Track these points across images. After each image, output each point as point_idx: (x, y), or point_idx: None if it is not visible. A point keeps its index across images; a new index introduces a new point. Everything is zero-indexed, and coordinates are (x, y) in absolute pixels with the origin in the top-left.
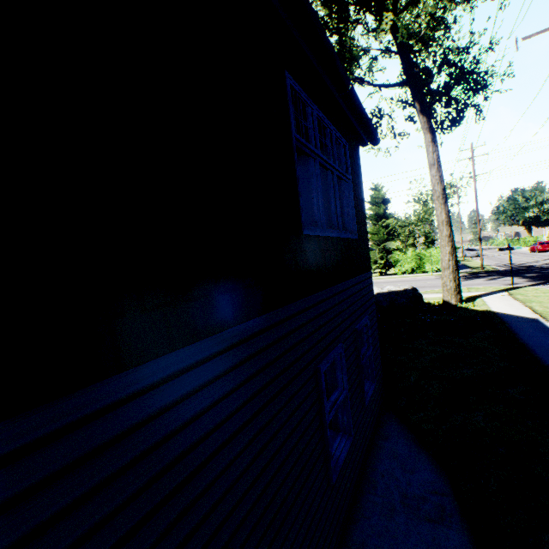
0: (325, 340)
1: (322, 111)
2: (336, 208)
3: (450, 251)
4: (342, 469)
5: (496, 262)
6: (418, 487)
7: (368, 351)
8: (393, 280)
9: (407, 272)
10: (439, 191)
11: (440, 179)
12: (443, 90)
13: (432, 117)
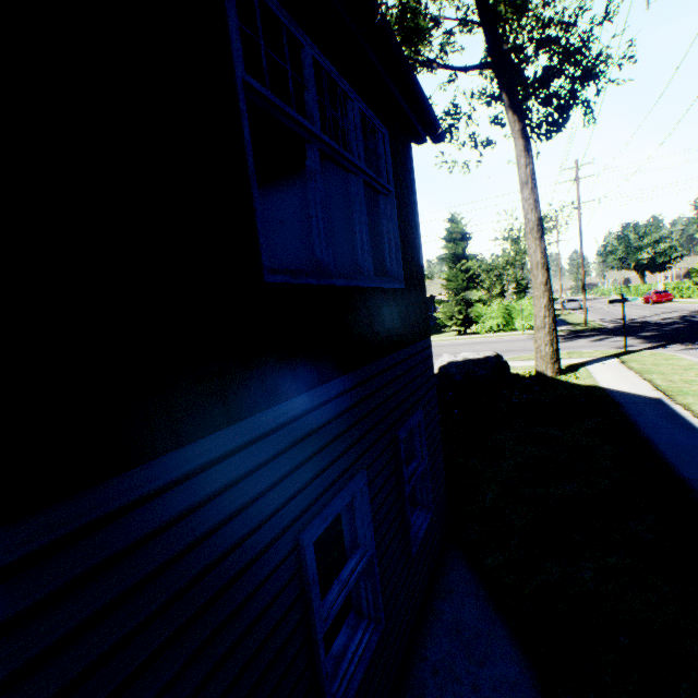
0: (323, 476)
1: (330, 57)
2: (362, 236)
3: (547, 305)
4: (360, 692)
5: (602, 317)
6: (489, 695)
7: (421, 464)
8: (473, 342)
9: (493, 330)
10: (534, 221)
11: (535, 204)
12: (541, 78)
13: (526, 119)
